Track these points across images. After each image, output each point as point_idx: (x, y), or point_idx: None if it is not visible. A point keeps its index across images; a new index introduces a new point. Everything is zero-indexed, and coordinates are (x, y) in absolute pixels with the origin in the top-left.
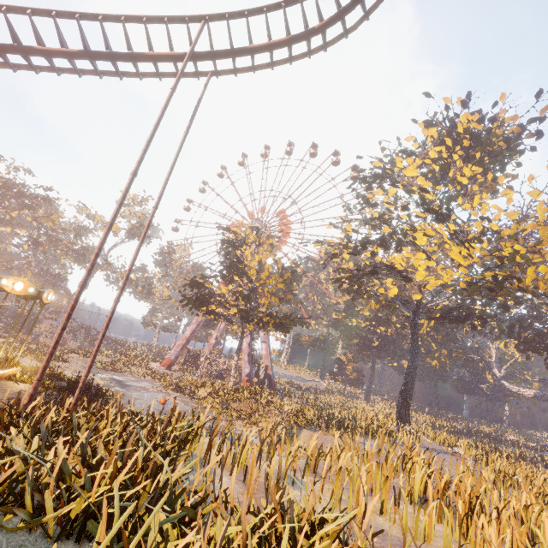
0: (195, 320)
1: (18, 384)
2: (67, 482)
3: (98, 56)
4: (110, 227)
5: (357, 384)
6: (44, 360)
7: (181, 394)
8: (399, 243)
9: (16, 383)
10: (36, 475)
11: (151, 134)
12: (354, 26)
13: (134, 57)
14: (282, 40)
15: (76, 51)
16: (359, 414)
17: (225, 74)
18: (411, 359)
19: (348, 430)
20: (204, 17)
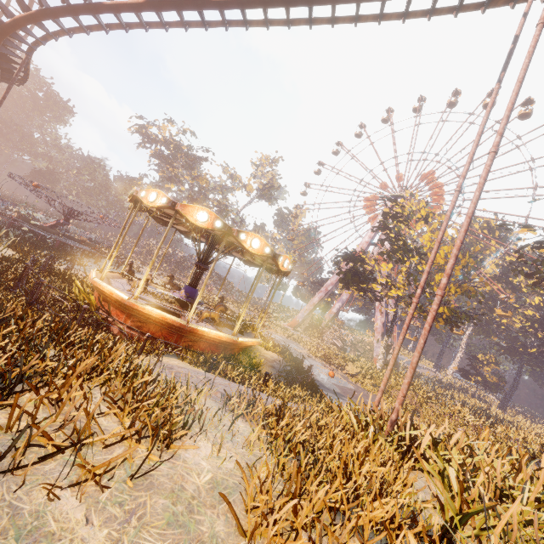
0: (324, 288)
1: (267, 351)
2: None
3: None
4: (469, 223)
5: (495, 389)
6: (409, 375)
7: (330, 364)
8: None
9: (266, 349)
10: None
11: (515, 93)
12: None
13: None
14: None
15: None
16: None
17: None
18: None
19: None
20: None
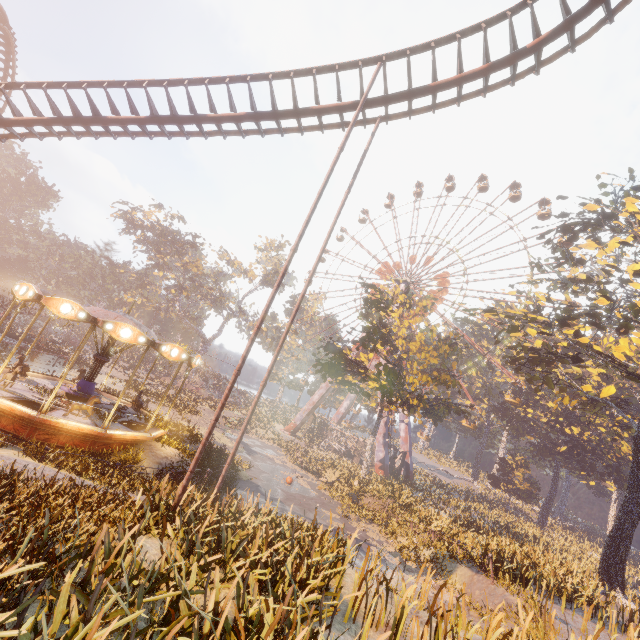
0: (325, 384)
1: (165, 447)
2: (226, 639)
3: (263, 117)
4: (267, 310)
5: (528, 498)
6: (198, 450)
7: (307, 472)
8: (625, 324)
9: (164, 446)
10: (199, 624)
11: (314, 202)
12: (586, 34)
13: (299, 113)
14: (477, 70)
15: (244, 115)
16: (540, 558)
17: (397, 118)
18: (631, 493)
19: (530, 588)
20: (380, 58)
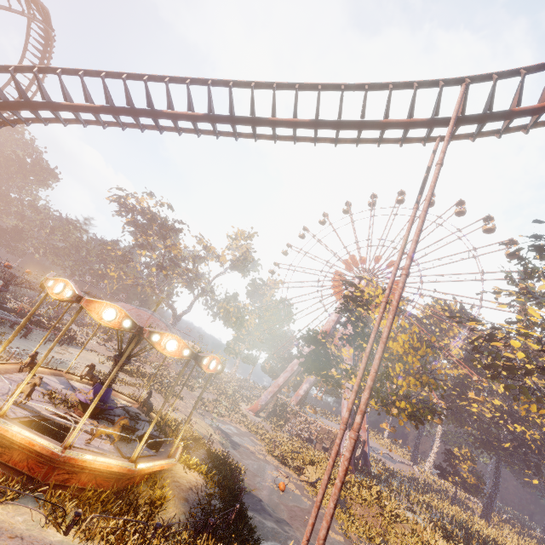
0: (290, 368)
1: (186, 472)
2: None
3: (328, 125)
4: (384, 349)
5: (475, 492)
6: None
7: (286, 467)
8: None
9: (185, 470)
10: None
11: (421, 221)
12: None
13: (367, 125)
14: None
15: (308, 121)
16: None
17: (456, 138)
18: None
19: None
20: (461, 79)
